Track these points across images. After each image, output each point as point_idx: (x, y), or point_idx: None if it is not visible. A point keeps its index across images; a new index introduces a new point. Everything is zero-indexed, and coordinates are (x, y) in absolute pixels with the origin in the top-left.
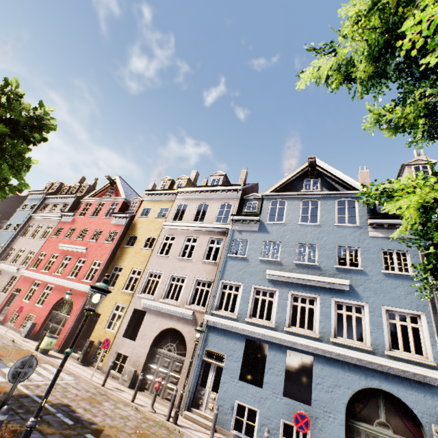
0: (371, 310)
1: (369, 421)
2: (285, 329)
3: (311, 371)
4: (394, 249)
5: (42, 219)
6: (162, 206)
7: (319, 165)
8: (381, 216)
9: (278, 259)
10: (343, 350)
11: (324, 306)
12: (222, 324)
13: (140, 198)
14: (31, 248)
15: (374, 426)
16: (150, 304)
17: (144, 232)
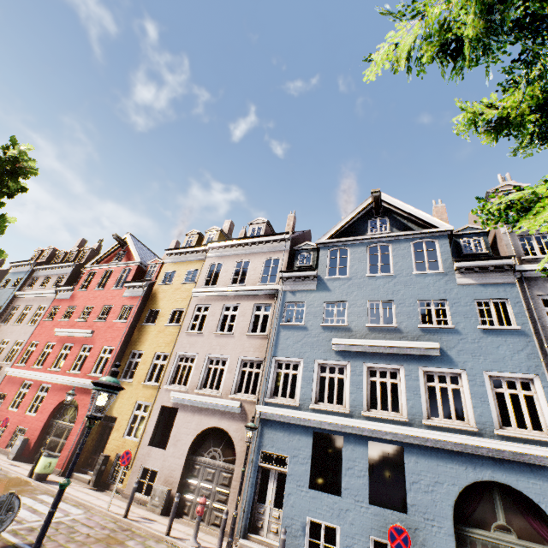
0: (470, 378)
1: (485, 526)
2: (363, 414)
3: (397, 464)
4: (490, 298)
5: (31, 298)
6: (189, 268)
7: (386, 200)
8: (470, 258)
9: (345, 324)
10: (441, 434)
11: (410, 379)
12: (281, 415)
13: (160, 260)
14: (17, 337)
15: (492, 532)
16: (182, 398)
17: (168, 303)
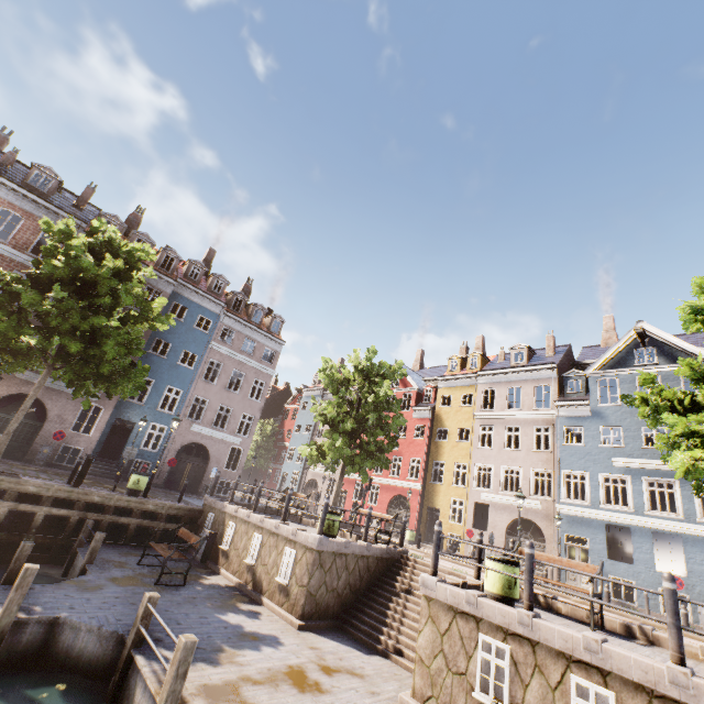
0: None
1: None
2: (645, 513)
3: None
4: None
5: None
6: (463, 392)
7: (650, 331)
8: None
9: (621, 445)
10: None
11: (684, 489)
12: (576, 511)
13: (433, 385)
14: None
15: None
16: (490, 497)
17: (453, 423)
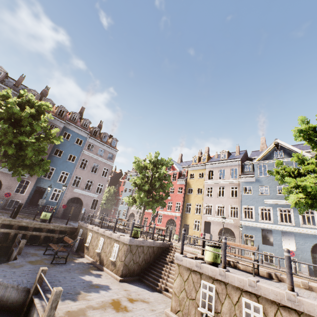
0: None
1: None
2: (278, 223)
3: None
4: None
5: None
6: (199, 172)
7: (281, 143)
8: None
9: (268, 194)
10: (306, 229)
11: (295, 212)
12: (248, 223)
13: (186, 169)
14: None
15: None
16: (211, 219)
17: (195, 186)
